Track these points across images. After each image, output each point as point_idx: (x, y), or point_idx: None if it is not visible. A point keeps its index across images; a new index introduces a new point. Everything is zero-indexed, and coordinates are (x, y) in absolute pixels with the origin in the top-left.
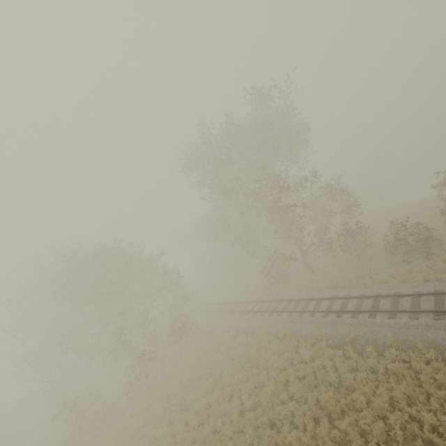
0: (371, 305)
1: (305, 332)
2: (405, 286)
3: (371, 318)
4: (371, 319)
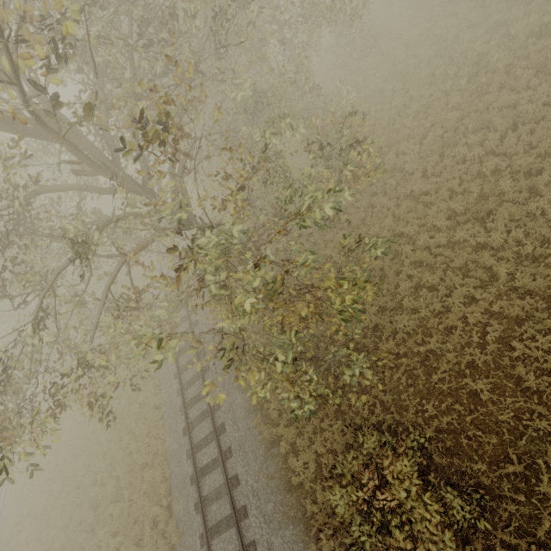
0: (221, 518)
1: (169, 446)
2: (281, 545)
3: (200, 540)
4: (198, 542)
